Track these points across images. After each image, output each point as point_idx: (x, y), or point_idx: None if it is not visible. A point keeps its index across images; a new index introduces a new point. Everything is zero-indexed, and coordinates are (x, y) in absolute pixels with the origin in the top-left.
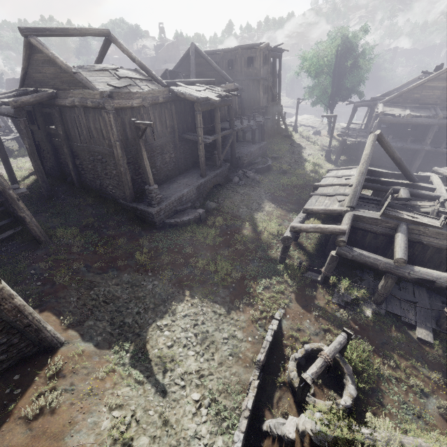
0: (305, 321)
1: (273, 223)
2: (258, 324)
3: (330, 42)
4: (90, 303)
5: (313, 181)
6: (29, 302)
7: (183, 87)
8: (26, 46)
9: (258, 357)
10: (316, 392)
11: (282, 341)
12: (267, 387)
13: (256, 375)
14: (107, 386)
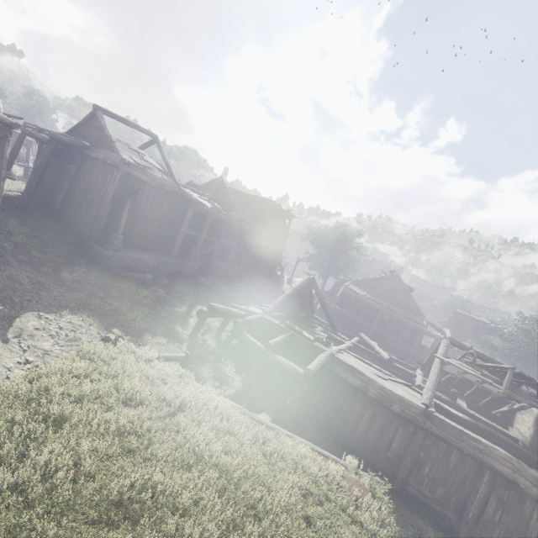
0: None
1: None
2: None
3: (332, 228)
4: None
5: None
6: None
7: (190, 190)
8: (91, 114)
9: None
10: None
11: None
12: None
13: None
14: None
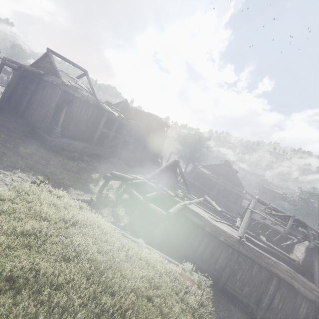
0: None
1: None
2: None
3: (192, 134)
4: None
5: None
6: None
7: (106, 105)
8: (45, 54)
9: None
10: None
11: None
12: None
13: None
14: None
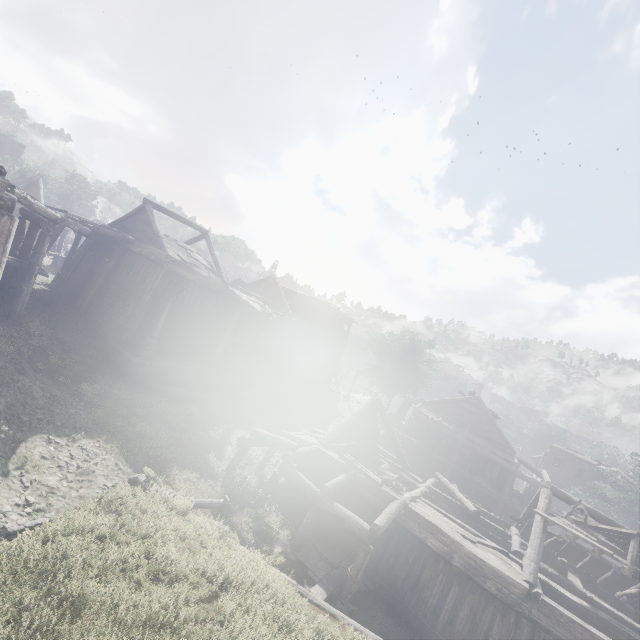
0: None
1: None
2: None
3: (398, 336)
4: (7, 379)
5: None
6: None
7: (239, 291)
8: (140, 208)
9: None
10: None
11: None
12: None
13: None
14: None
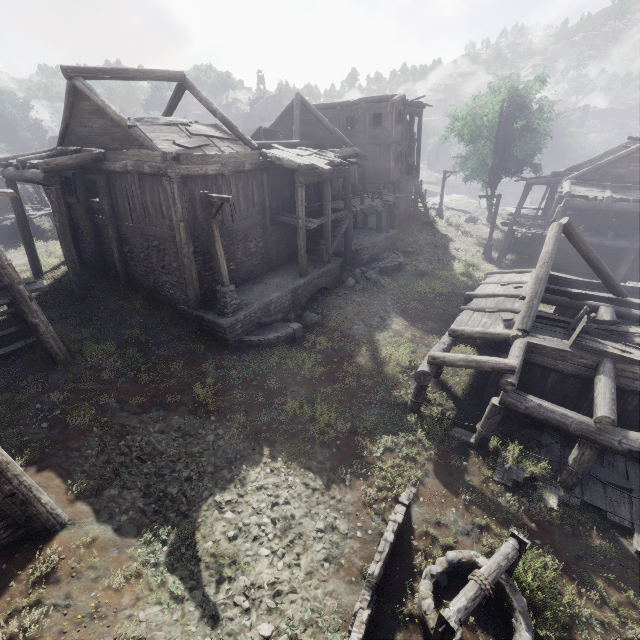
0: (449, 510)
1: (403, 348)
2: (373, 509)
3: (491, 95)
4: (117, 460)
5: (464, 289)
6: (25, 454)
7: (280, 151)
8: (70, 91)
9: (369, 569)
10: (464, 637)
11: (411, 542)
12: (383, 621)
13: (366, 600)
14: (123, 603)
